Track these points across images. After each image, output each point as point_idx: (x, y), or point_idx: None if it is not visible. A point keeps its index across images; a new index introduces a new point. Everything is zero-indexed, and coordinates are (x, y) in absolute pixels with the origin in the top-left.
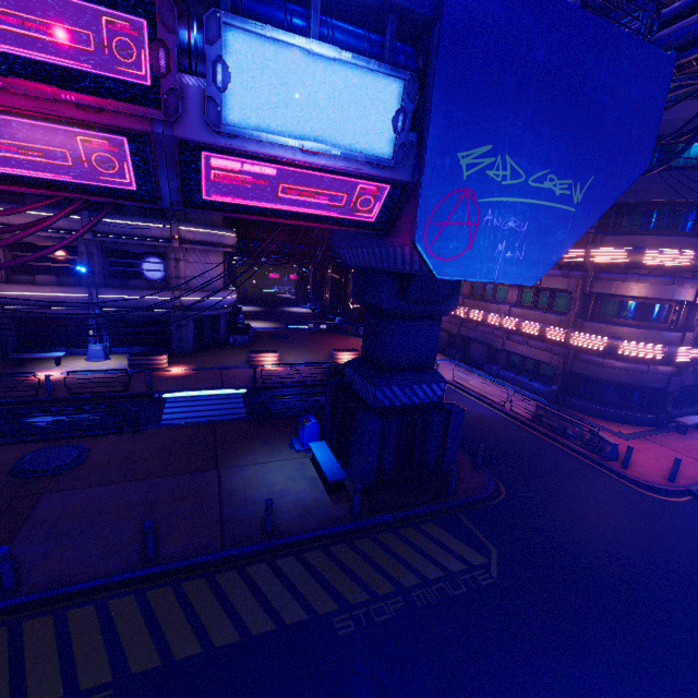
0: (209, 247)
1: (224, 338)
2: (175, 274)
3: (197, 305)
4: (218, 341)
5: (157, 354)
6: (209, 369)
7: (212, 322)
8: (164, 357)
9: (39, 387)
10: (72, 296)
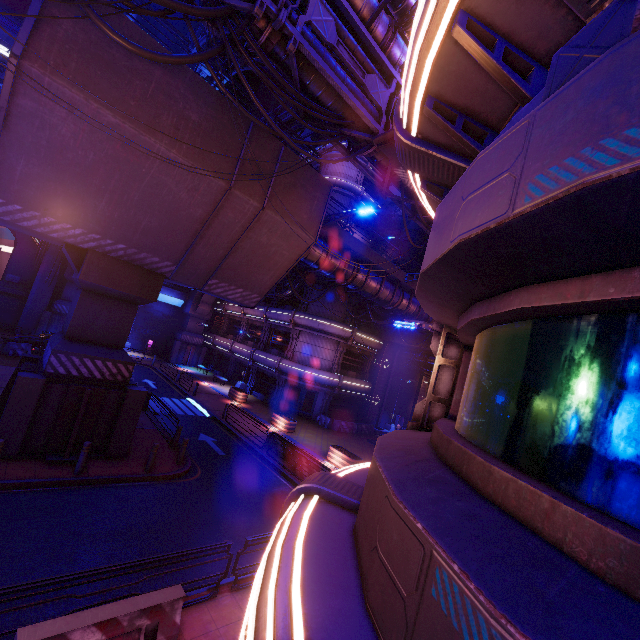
0: (312, 331)
1: (317, 415)
2: (290, 347)
3: (288, 371)
4: (311, 415)
5: (241, 391)
6: (246, 410)
7: (309, 395)
8: (240, 393)
9: (176, 375)
10: (248, 351)
